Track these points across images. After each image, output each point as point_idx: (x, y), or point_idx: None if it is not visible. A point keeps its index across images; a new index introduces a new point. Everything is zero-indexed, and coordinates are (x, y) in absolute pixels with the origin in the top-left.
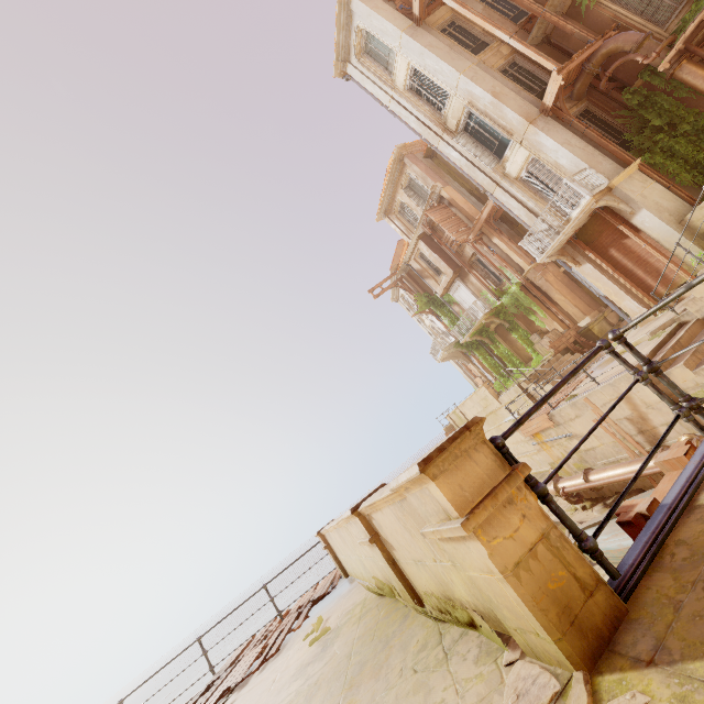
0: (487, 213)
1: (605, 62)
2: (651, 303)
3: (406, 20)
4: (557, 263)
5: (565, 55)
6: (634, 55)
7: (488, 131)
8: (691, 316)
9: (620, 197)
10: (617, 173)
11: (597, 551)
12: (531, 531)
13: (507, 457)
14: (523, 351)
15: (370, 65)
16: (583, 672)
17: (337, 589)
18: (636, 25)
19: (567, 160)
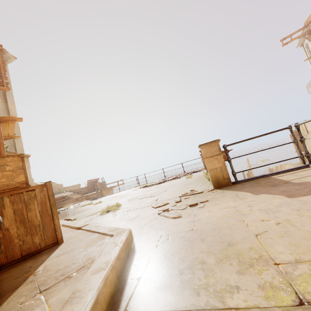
0: None
1: None
2: None
3: None
4: None
5: None
6: None
7: None
8: None
9: None
10: None
11: (234, 175)
12: (218, 165)
13: (225, 150)
14: None
15: None
16: (214, 188)
17: (201, 171)
18: None
19: None
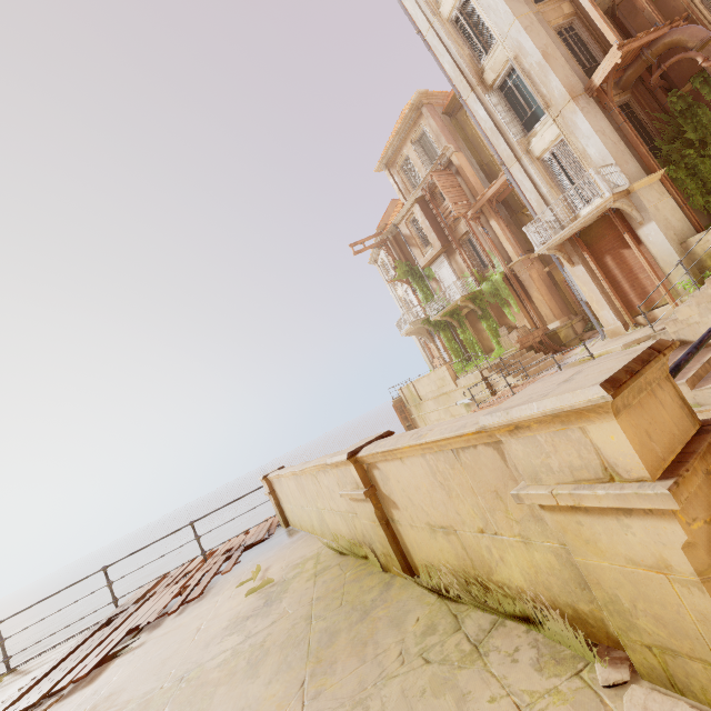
0: (493, 192)
1: (663, 54)
2: (628, 317)
3: None
4: (543, 262)
5: (625, 35)
6: (696, 53)
7: (525, 97)
8: (667, 336)
9: (636, 204)
10: (640, 178)
11: None
12: None
13: None
14: (487, 341)
15: None
16: None
17: (275, 537)
18: (705, 23)
19: (596, 150)
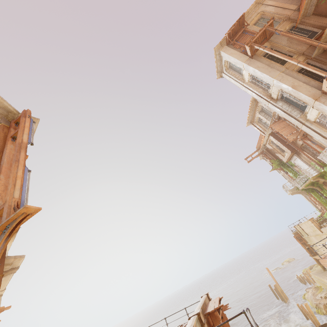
0: None
1: None
2: None
3: (245, 56)
4: None
5: None
6: None
7: (294, 99)
8: None
9: None
10: None
11: None
12: None
13: None
14: None
15: (232, 73)
16: None
17: None
18: None
19: None
